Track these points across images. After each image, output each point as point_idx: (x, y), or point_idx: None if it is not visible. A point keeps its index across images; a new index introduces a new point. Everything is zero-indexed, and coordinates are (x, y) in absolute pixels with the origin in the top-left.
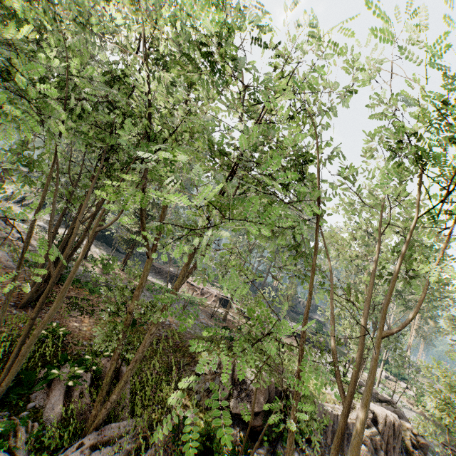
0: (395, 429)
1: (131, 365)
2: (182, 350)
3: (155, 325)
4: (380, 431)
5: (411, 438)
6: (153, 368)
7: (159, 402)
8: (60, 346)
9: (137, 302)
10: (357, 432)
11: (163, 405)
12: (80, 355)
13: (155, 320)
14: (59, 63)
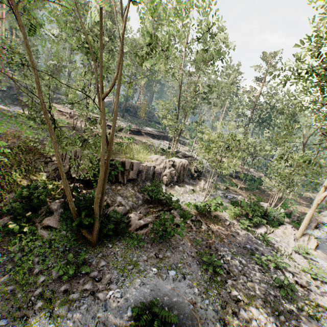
0: (185, 167)
1: None
2: (34, 151)
3: None
4: (176, 169)
5: (194, 169)
6: (7, 165)
7: (12, 182)
8: None
9: None
10: (103, 160)
11: (15, 183)
12: None
13: None
14: None
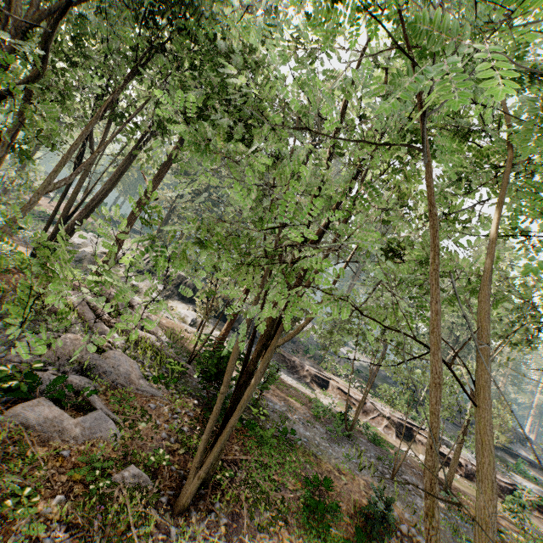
0: None
1: None
2: None
3: None
4: None
5: None
6: None
7: None
8: None
9: None
10: None
11: None
12: None
13: None
14: None
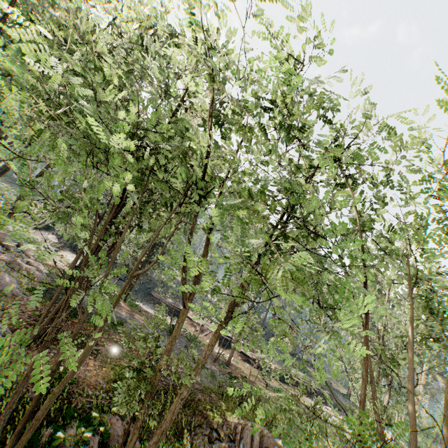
0: None
1: (155, 437)
2: (191, 405)
3: (186, 387)
4: None
5: None
6: None
7: None
8: (65, 396)
9: (167, 357)
10: None
11: None
12: (85, 409)
13: (189, 382)
14: (133, 118)
